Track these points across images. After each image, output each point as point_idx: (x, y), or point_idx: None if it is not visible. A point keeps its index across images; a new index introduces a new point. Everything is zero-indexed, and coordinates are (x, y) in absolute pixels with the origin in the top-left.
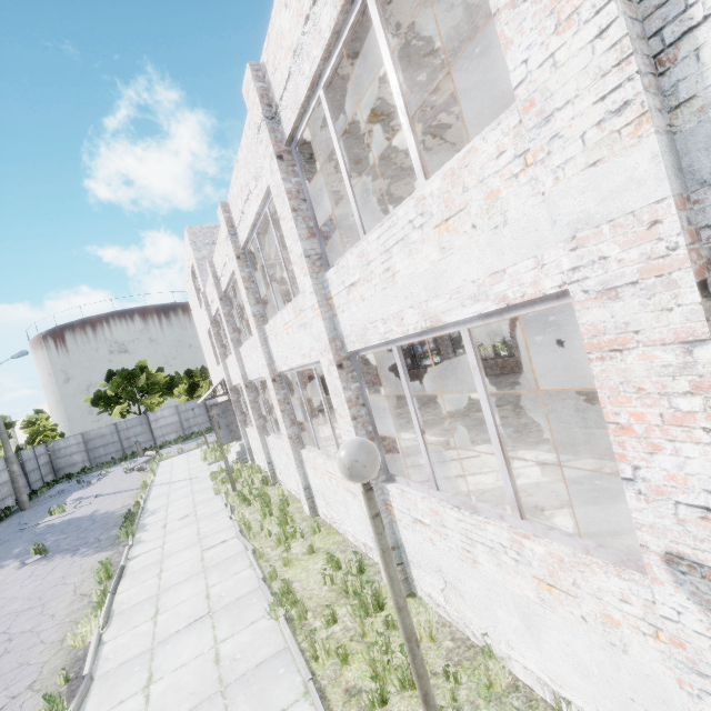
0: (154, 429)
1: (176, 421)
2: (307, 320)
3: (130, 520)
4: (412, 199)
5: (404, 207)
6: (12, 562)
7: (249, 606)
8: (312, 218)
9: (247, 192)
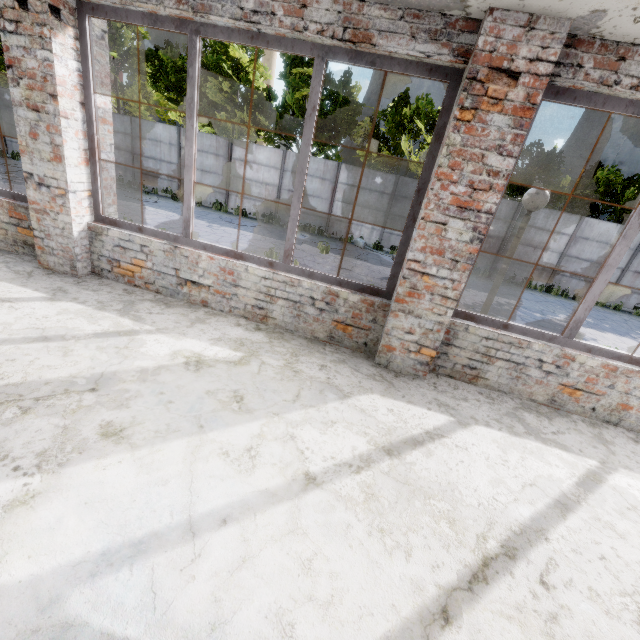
0: None
1: None
2: None
3: None
4: None
5: None
6: None
7: None
8: None
9: None
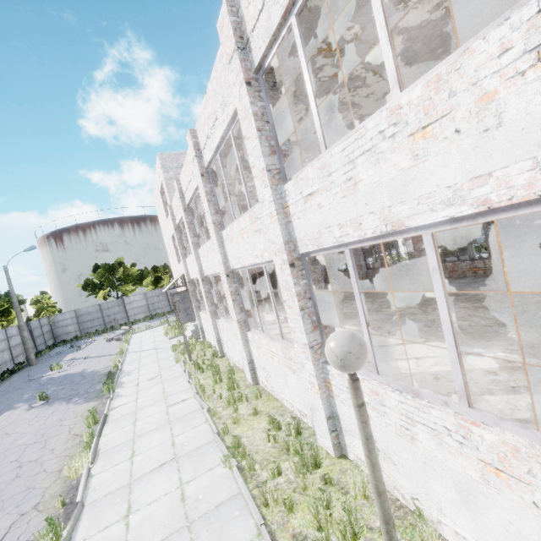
0: (128, 309)
1: (144, 304)
2: (262, 226)
3: (111, 378)
4: (386, 110)
5: (376, 118)
6: (23, 405)
7: (207, 454)
8: (274, 137)
9: (213, 119)
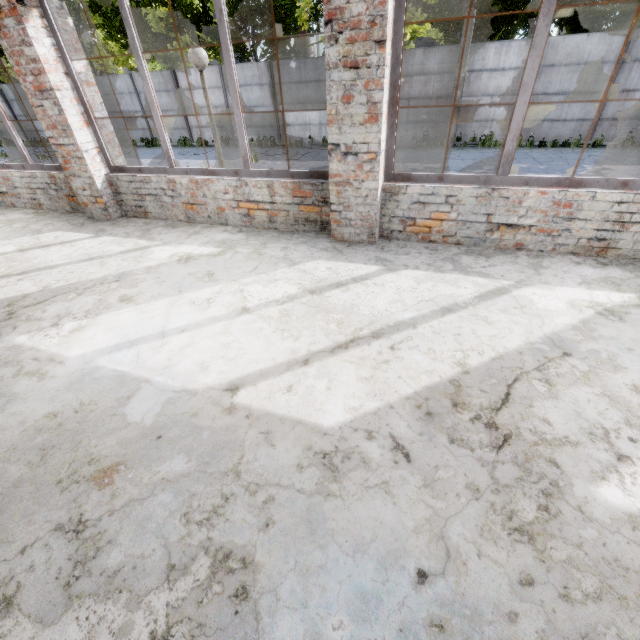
0: None
1: None
2: None
3: None
4: None
5: None
6: None
7: None
8: None
9: None
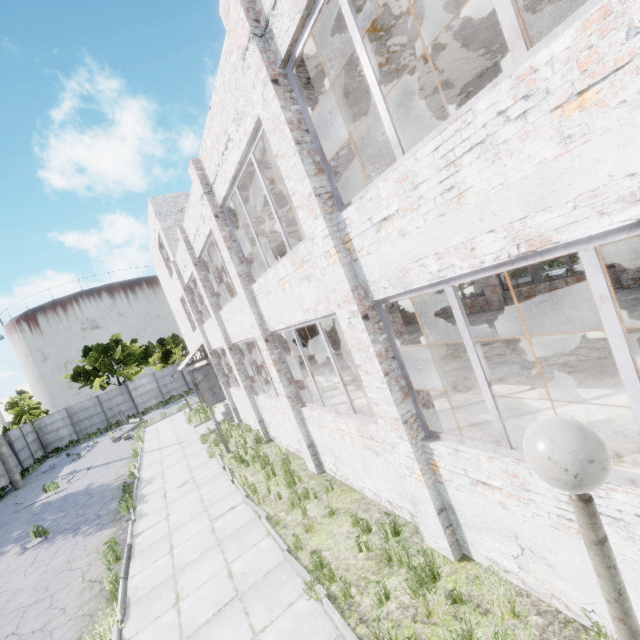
0: (135, 397)
1: (154, 388)
2: (311, 271)
3: (128, 492)
4: (508, 79)
5: (490, 94)
6: (13, 548)
7: (280, 583)
8: (318, 151)
9: (225, 141)
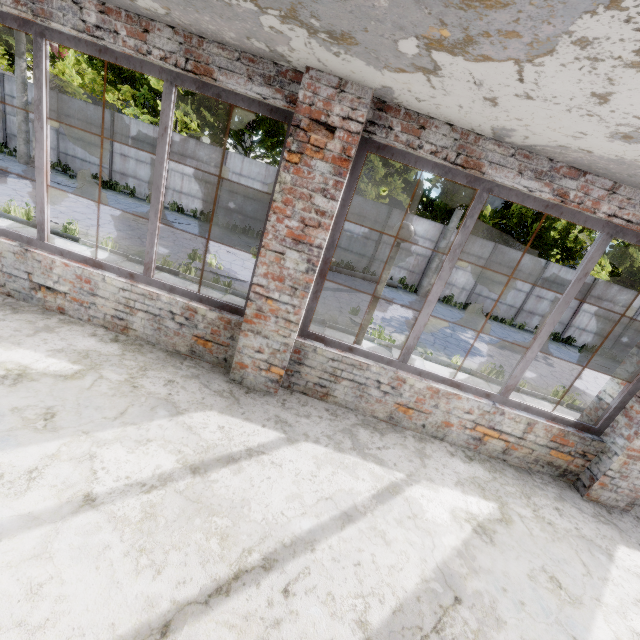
0: None
1: None
2: None
3: None
4: None
5: None
6: None
7: None
8: None
9: None
